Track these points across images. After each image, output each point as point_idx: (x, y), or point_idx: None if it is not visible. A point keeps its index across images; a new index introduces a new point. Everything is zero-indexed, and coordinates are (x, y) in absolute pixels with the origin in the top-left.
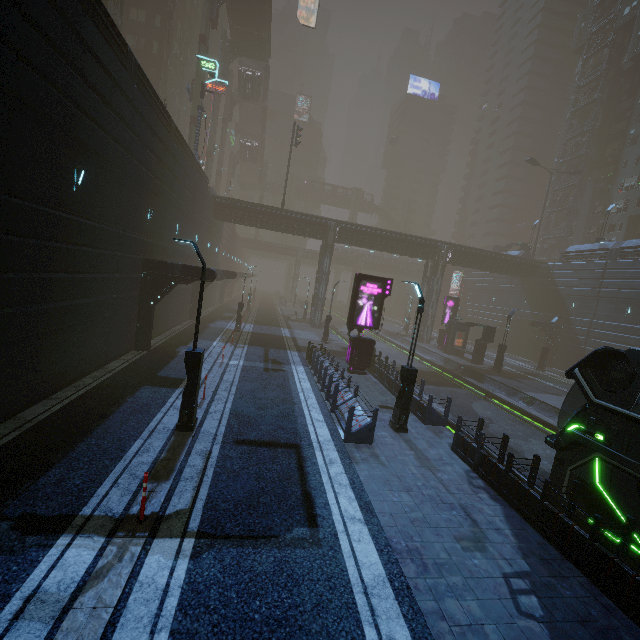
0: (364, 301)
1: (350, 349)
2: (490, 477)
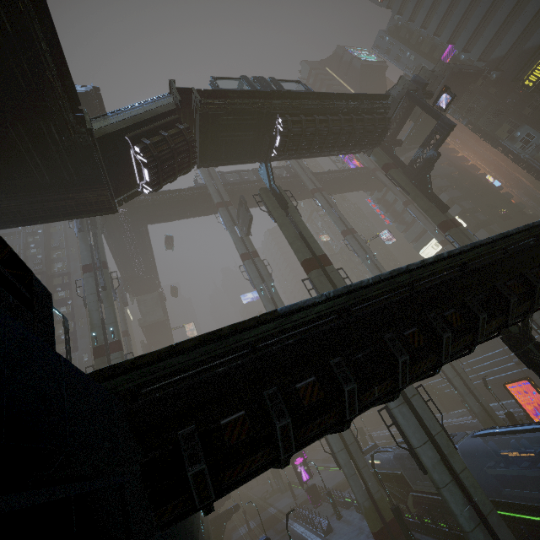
0: (300, 468)
1: (308, 496)
2: None
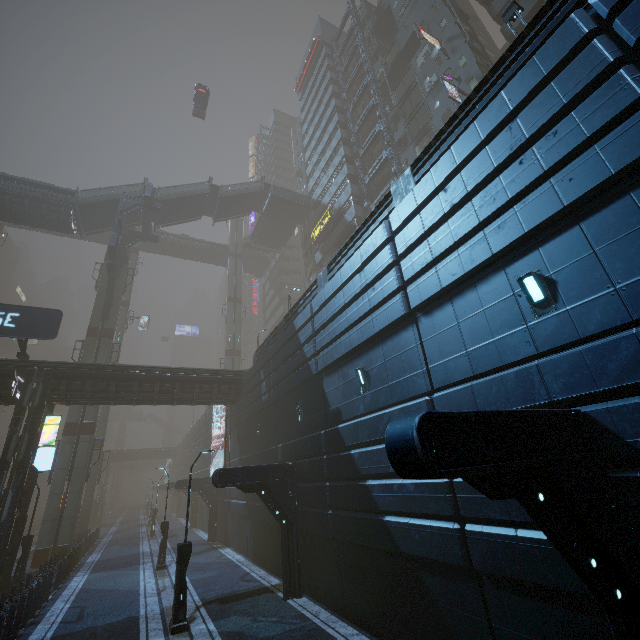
0: None
1: None
2: None
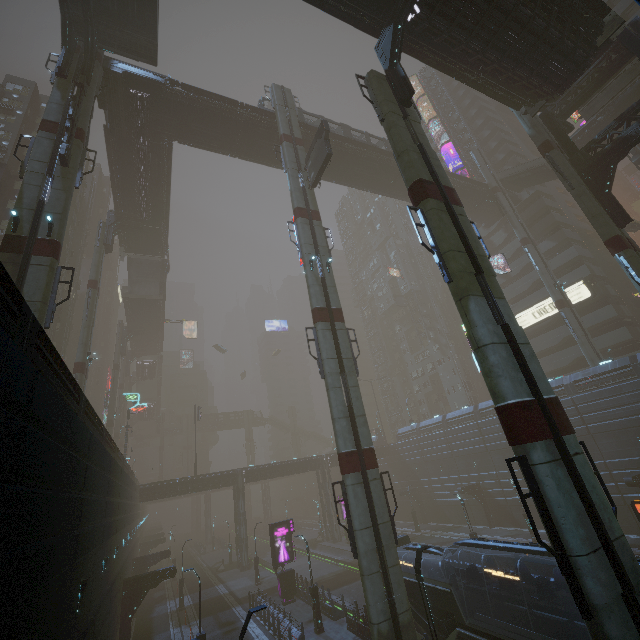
0: (279, 542)
1: (280, 584)
2: (362, 634)
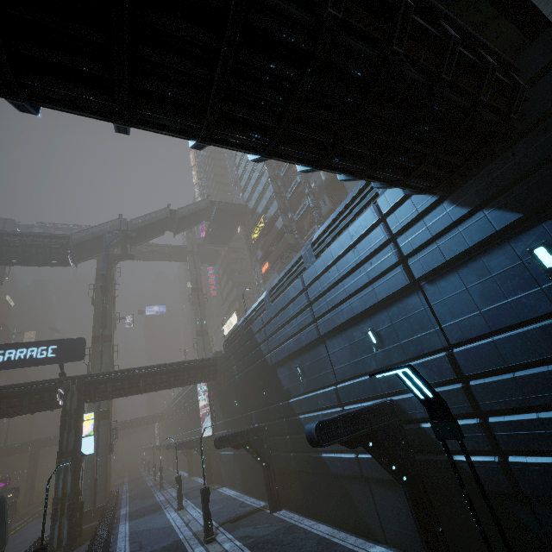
0: None
1: None
2: None
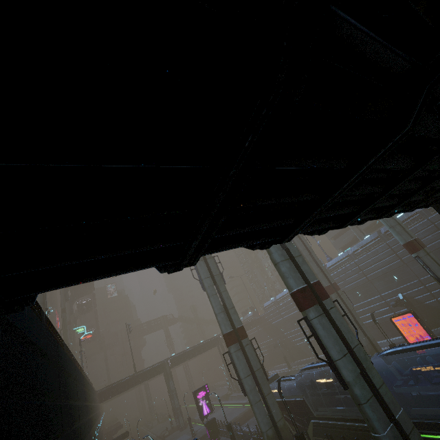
0: (201, 402)
1: (207, 430)
2: None
